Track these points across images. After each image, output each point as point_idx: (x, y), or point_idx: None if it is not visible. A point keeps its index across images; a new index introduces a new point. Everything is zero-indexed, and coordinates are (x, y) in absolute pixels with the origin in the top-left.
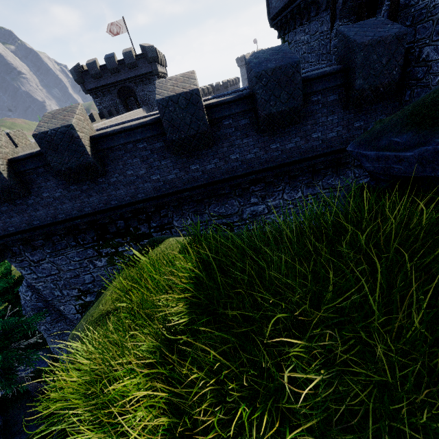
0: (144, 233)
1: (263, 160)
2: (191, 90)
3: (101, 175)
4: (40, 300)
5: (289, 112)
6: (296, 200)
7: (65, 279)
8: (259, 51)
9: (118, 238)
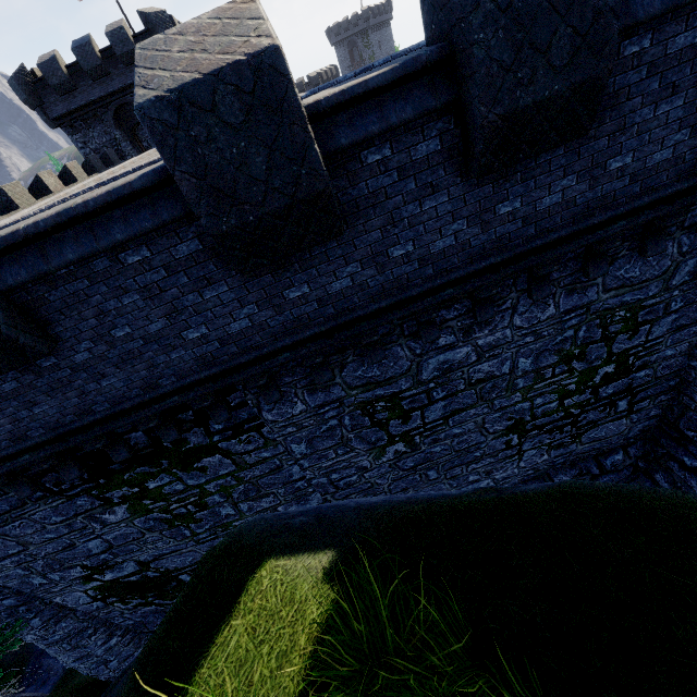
0: (198, 447)
1: (475, 250)
2: (251, 53)
3: (36, 356)
4: (8, 594)
5: (570, 99)
6: (541, 325)
7: (45, 556)
8: None
9: (140, 466)
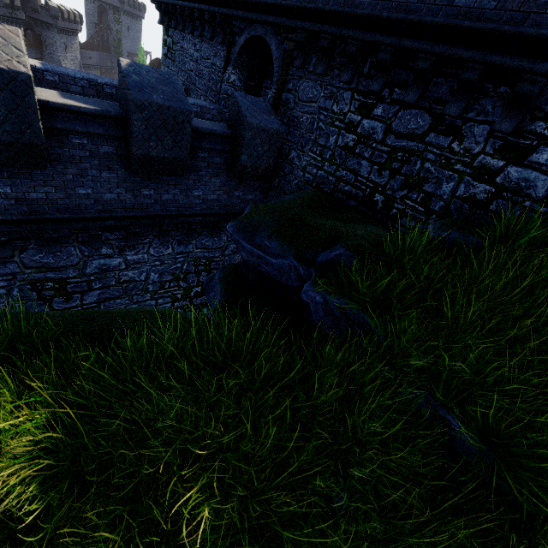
0: None
1: (128, 205)
2: (12, 70)
3: None
4: None
5: (173, 161)
6: (165, 257)
7: None
8: (142, 65)
9: None
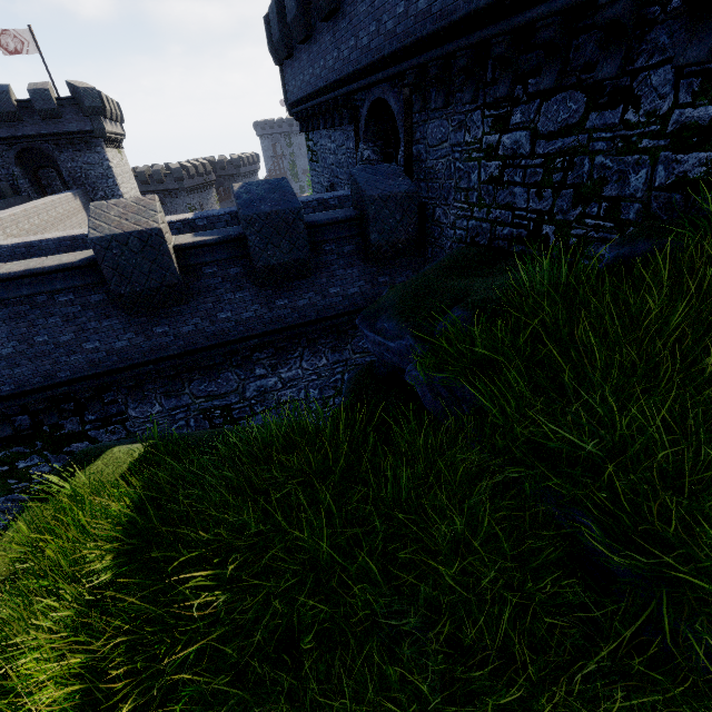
0: (72, 433)
1: (267, 320)
2: (148, 229)
3: None
4: None
5: (295, 264)
6: (320, 369)
7: None
8: (252, 182)
9: (16, 446)
